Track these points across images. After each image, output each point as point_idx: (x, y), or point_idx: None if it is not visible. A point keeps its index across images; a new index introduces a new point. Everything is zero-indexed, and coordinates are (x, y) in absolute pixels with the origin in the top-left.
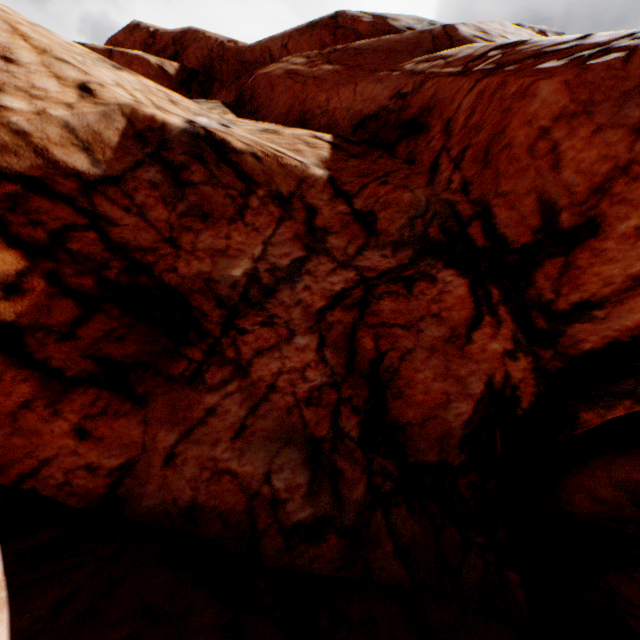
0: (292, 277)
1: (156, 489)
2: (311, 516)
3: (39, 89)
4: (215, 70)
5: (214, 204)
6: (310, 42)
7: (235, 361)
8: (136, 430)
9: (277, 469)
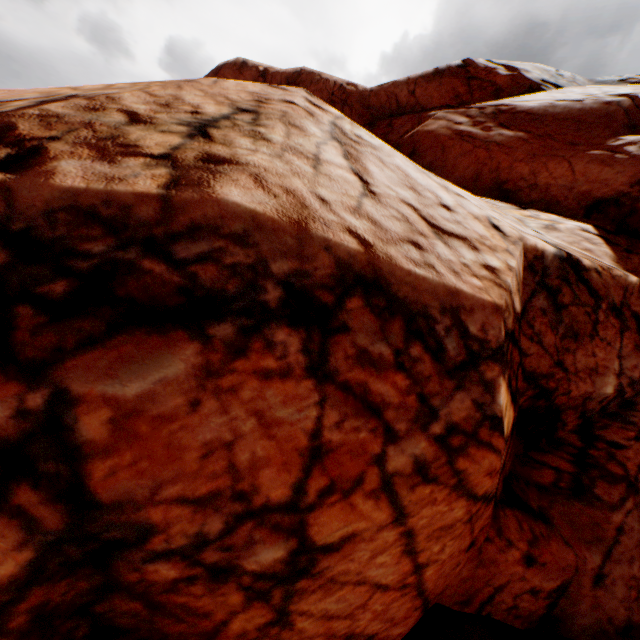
0: None
1: (588, 608)
2: None
3: (483, 237)
4: None
5: (578, 323)
6: (440, 90)
7: (624, 477)
8: (569, 553)
9: None
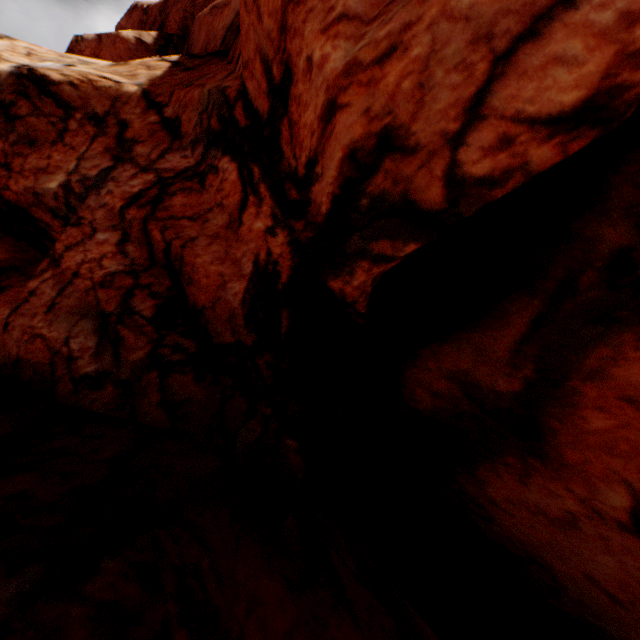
0: (99, 185)
1: (1, 348)
2: (96, 371)
3: None
4: (190, 30)
5: (39, 132)
6: None
7: (52, 256)
8: None
9: (75, 335)
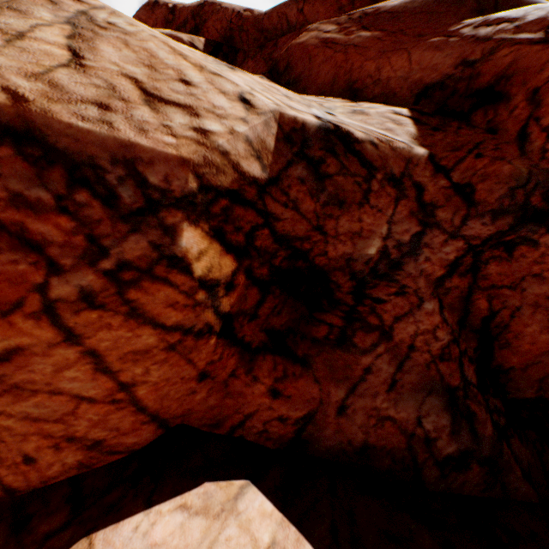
0: (413, 251)
1: (332, 433)
2: (456, 450)
3: (218, 108)
4: (235, 40)
5: (345, 192)
6: (326, 5)
7: (379, 327)
8: (314, 388)
9: (424, 414)
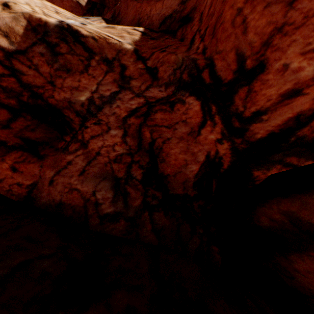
0: (111, 101)
1: (46, 195)
2: (113, 211)
3: None
4: (106, 1)
5: (72, 64)
6: None
7: (81, 141)
8: (36, 169)
9: (98, 190)
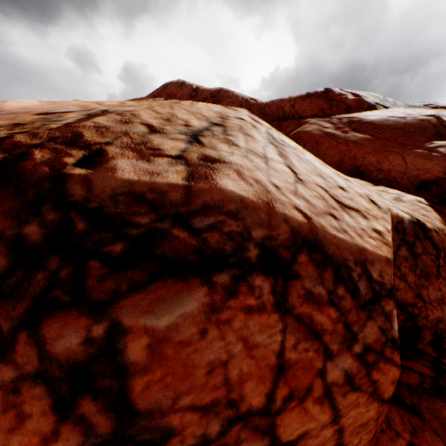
0: None
1: None
2: None
3: (368, 209)
4: None
5: (427, 266)
6: (311, 106)
7: None
8: (439, 442)
9: None
